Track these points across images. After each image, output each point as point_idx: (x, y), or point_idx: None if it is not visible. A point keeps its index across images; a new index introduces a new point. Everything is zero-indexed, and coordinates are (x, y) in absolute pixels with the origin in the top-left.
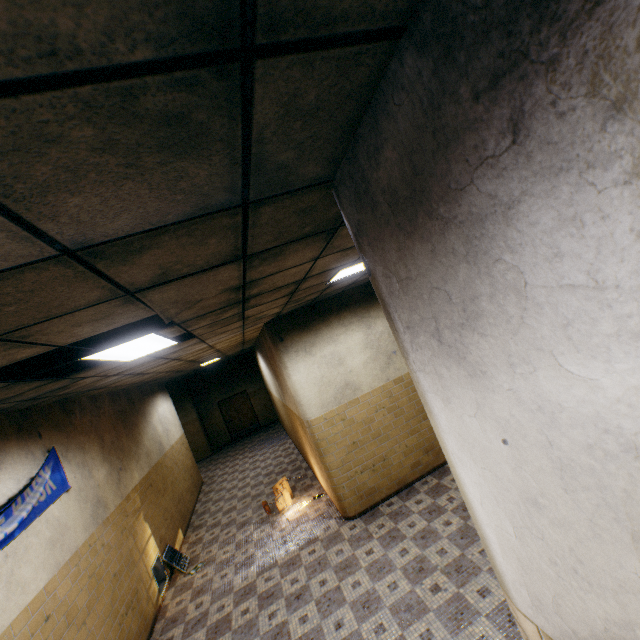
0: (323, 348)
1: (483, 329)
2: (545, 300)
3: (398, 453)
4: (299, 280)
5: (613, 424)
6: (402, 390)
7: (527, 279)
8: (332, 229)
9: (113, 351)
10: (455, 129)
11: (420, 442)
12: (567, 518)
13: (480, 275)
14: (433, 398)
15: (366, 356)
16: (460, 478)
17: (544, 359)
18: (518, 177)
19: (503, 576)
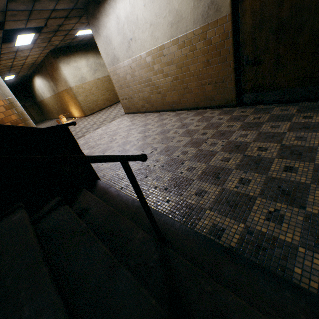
0: (73, 64)
1: (100, 30)
2: (102, 26)
3: (100, 100)
4: (70, 30)
5: (106, 36)
6: (100, 82)
7: (101, 24)
8: (81, 17)
9: (23, 37)
10: (95, 10)
11: (106, 98)
12: (107, 48)
13: (99, 24)
14: (98, 42)
15: (88, 69)
16: (102, 54)
17: (103, 31)
18: (99, 15)
19: (106, 66)
